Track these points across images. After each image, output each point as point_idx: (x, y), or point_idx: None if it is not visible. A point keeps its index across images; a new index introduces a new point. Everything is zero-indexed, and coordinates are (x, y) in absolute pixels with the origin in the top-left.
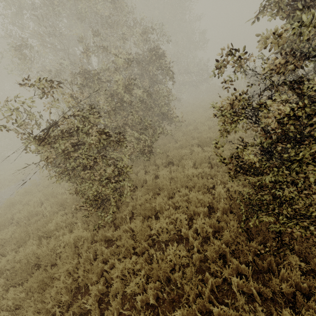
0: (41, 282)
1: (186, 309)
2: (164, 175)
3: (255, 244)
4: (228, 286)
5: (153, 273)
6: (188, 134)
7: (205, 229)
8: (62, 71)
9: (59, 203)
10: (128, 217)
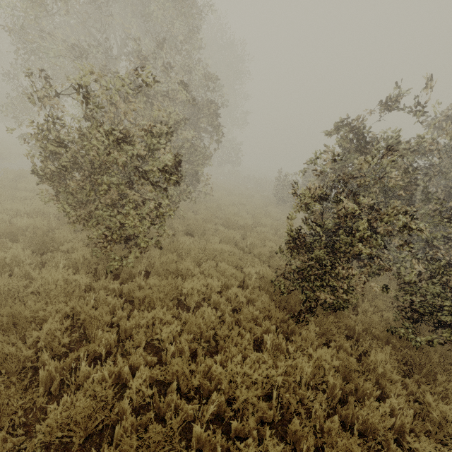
0: (11, 320)
1: (226, 354)
2: (186, 242)
3: (283, 314)
4: (257, 346)
5: (185, 328)
6: (212, 210)
7: (238, 298)
8: (85, 54)
9: (6, 232)
10: (143, 273)
